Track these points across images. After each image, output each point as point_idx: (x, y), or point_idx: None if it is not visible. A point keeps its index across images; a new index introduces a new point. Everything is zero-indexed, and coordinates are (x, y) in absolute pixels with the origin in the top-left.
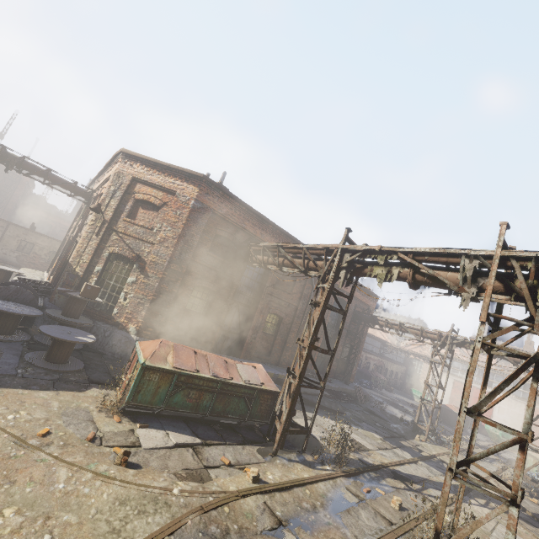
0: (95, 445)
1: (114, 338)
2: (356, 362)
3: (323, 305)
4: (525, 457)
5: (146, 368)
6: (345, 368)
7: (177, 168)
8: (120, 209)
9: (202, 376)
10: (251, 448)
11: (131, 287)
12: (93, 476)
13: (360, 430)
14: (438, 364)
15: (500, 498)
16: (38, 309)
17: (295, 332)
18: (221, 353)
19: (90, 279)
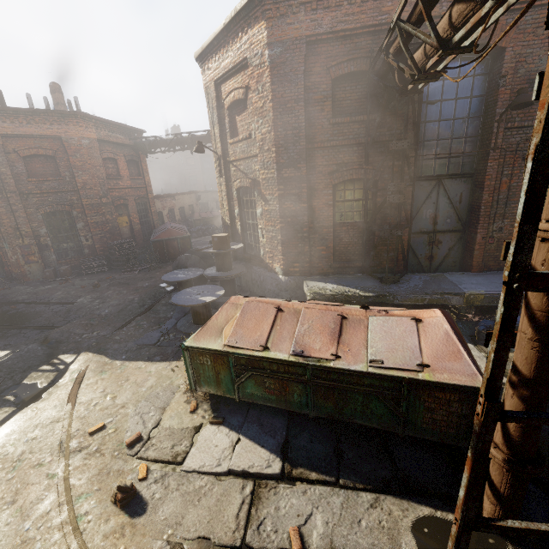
0: (128, 455)
1: (267, 283)
2: None
3: None
4: None
5: (191, 349)
6: None
7: (230, 17)
8: (224, 133)
9: (270, 357)
10: (397, 509)
11: (262, 221)
12: (64, 520)
13: None
14: None
15: None
16: (203, 270)
17: None
18: (431, 269)
19: (236, 225)
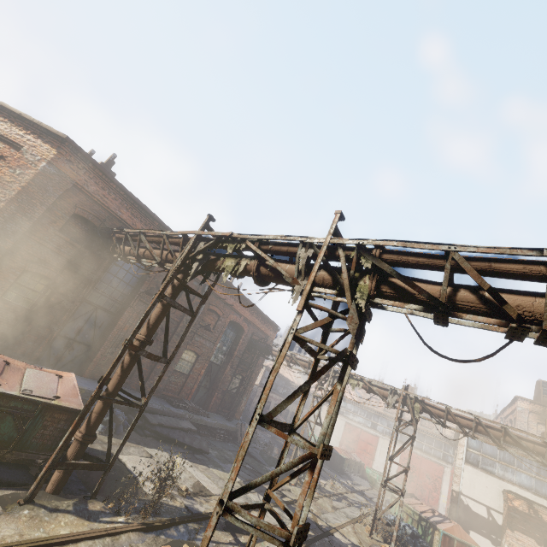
0: None
1: None
2: (246, 396)
3: (159, 296)
4: (316, 480)
5: None
6: (231, 401)
7: (31, 119)
8: None
9: None
10: None
11: None
12: None
13: (217, 472)
14: None
15: (274, 541)
16: None
17: (171, 352)
18: (55, 368)
19: None
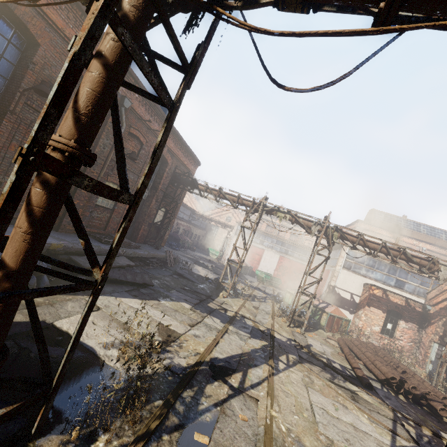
0: None
1: None
2: (170, 227)
3: (103, 10)
4: None
5: None
6: (158, 233)
7: None
8: None
9: None
10: None
11: None
12: None
13: (169, 304)
14: (232, 229)
15: None
16: None
17: None
18: None
19: None
